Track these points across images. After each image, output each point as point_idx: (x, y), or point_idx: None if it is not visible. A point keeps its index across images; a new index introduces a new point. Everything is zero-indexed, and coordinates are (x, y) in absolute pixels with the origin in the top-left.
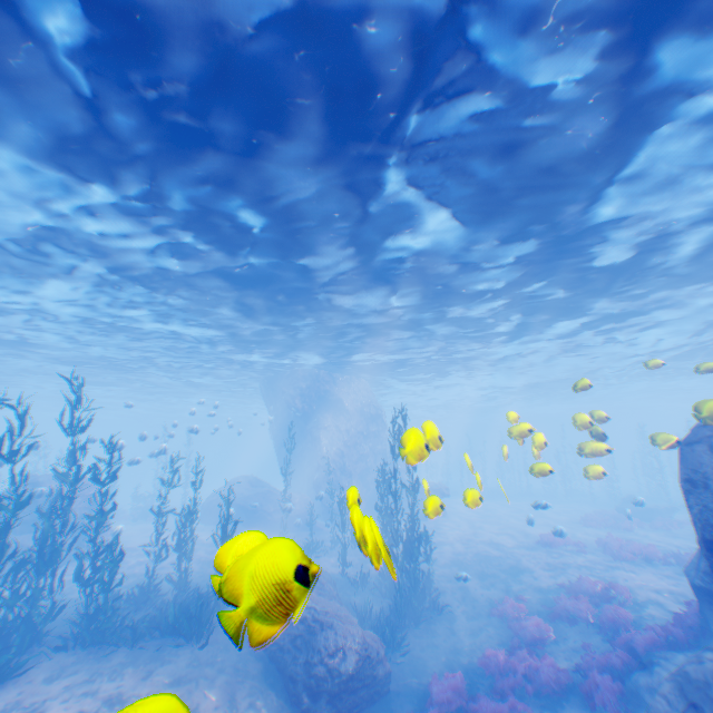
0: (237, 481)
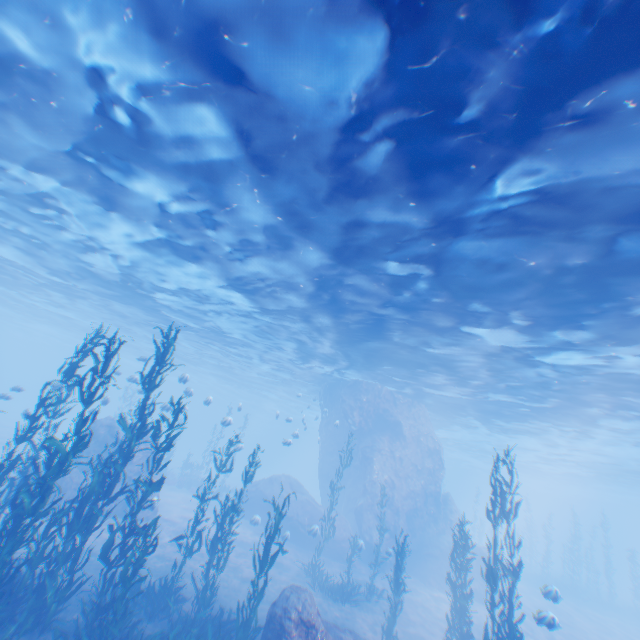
0: (278, 480)
